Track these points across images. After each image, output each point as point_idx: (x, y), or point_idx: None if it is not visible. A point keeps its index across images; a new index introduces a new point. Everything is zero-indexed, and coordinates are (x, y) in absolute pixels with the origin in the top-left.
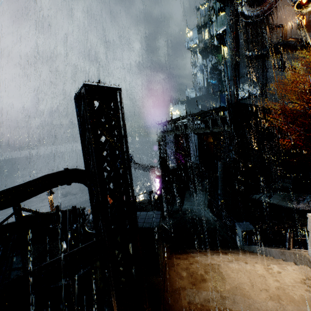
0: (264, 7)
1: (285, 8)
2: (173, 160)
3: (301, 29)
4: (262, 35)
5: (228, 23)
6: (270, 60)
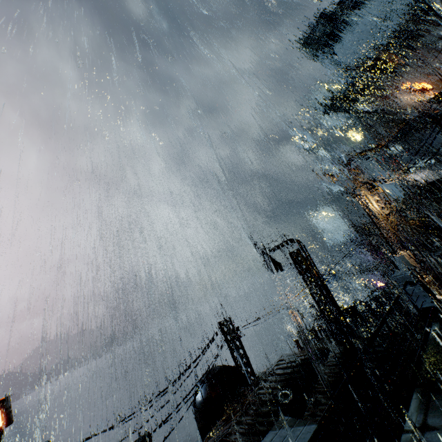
0: (388, 101)
1: (410, 94)
2: (374, 264)
3: (439, 101)
4: (401, 118)
5: (357, 123)
6: (425, 132)
